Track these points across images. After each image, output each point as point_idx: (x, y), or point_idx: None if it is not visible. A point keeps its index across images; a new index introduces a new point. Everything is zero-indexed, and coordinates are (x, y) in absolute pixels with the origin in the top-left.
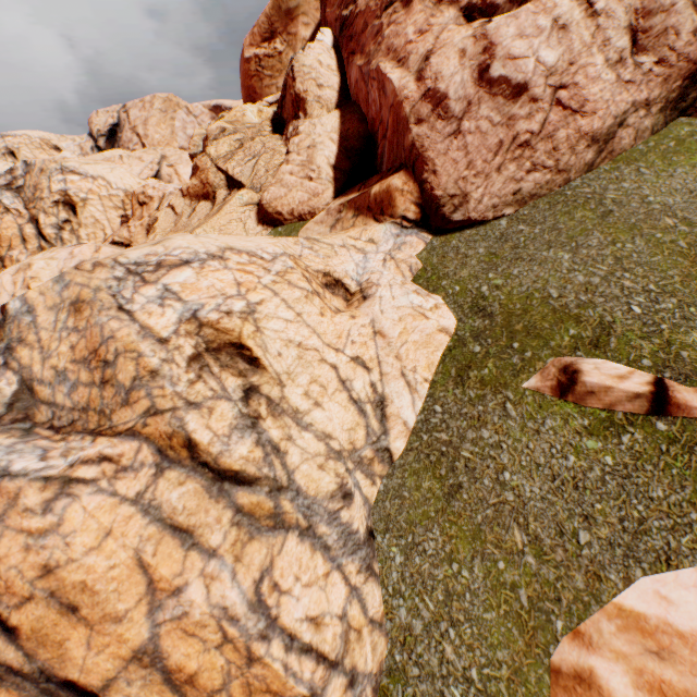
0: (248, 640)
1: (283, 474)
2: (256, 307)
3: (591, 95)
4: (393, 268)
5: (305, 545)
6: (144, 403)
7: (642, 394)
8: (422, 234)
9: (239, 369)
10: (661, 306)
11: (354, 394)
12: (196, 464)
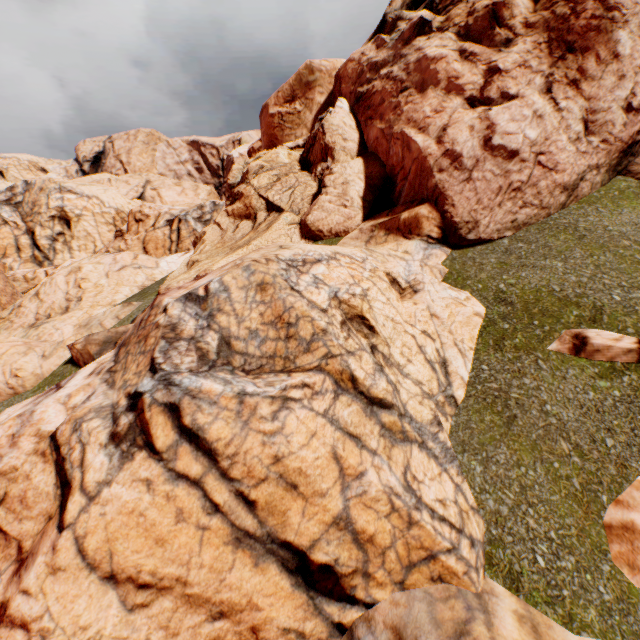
0: (409, 509)
1: (400, 405)
2: (366, 292)
3: (561, 160)
4: (428, 271)
5: (423, 453)
6: (322, 350)
7: (632, 349)
8: (443, 248)
9: (364, 333)
10: (632, 295)
11: (427, 356)
12: (356, 392)
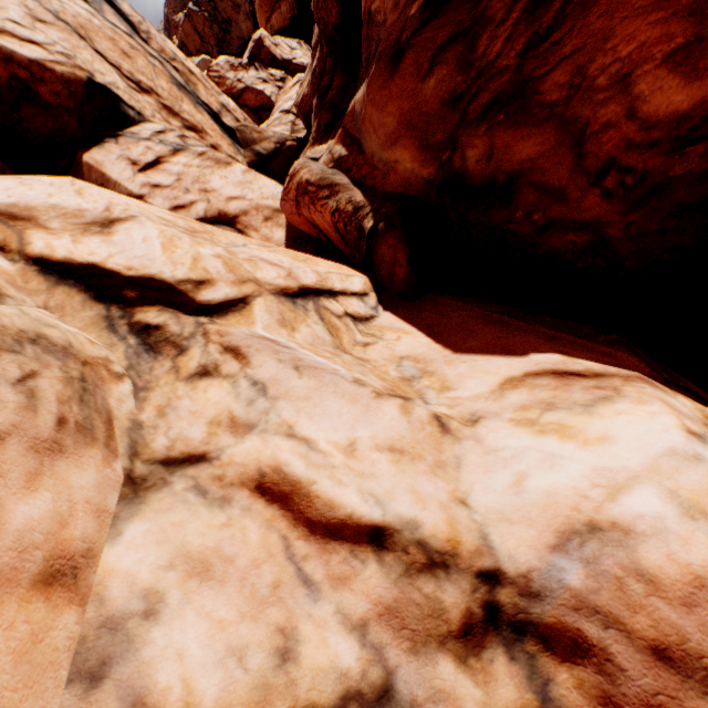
0: None
1: None
2: None
3: None
4: None
5: None
6: None
7: None
8: None
9: None
10: None
11: None
12: None
